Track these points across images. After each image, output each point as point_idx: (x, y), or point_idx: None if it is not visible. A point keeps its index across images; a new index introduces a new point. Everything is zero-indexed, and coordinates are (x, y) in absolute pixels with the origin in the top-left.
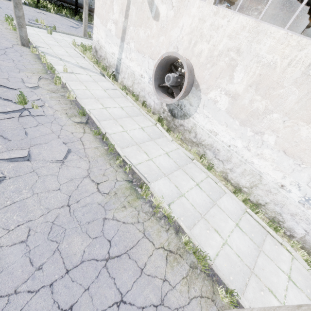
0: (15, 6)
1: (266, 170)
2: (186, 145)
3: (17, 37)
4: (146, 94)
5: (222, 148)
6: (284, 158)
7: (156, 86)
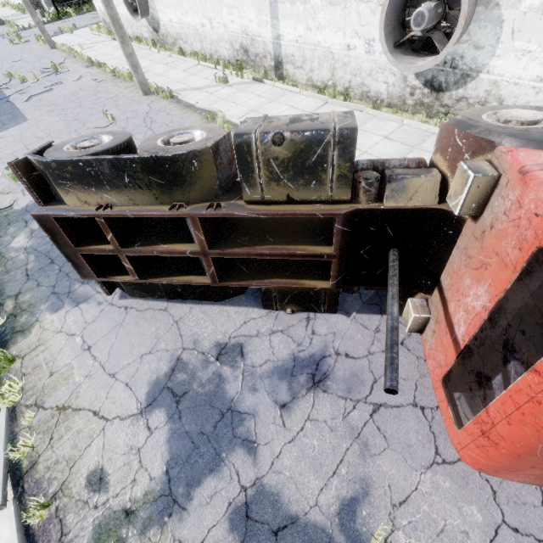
0: (32, 15)
1: (194, 22)
2: (173, 51)
3: (48, 47)
4: (141, 29)
5: (180, 29)
6: (189, 1)
7: (132, 12)
